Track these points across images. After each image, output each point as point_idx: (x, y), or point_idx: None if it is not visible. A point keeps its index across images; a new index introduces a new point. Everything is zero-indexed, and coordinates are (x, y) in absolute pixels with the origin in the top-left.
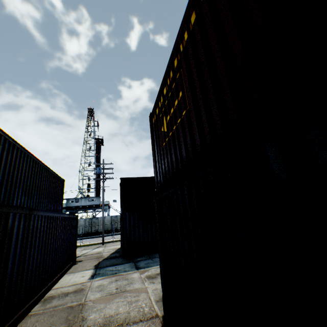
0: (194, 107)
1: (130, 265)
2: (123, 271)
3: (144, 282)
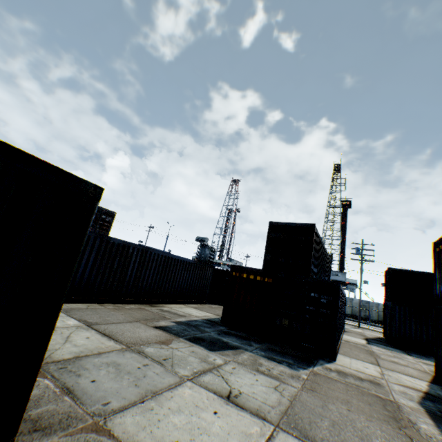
0: None
1: (400, 351)
2: (395, 351)
3: (417, 362)
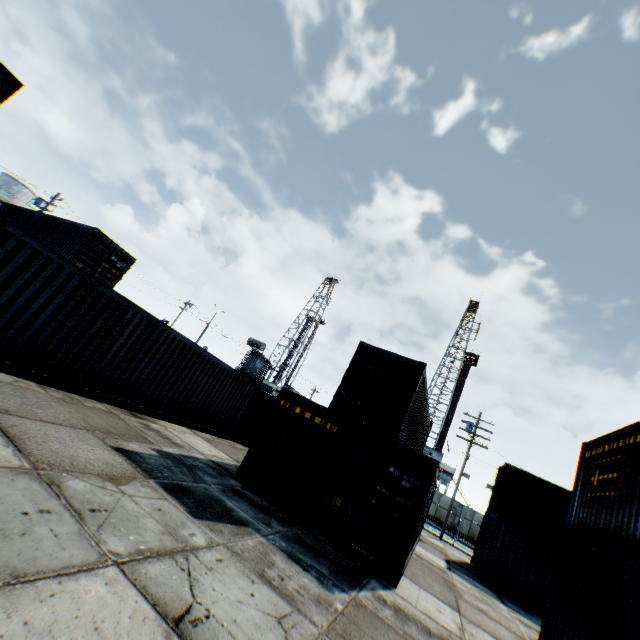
0: (617, 500)
1: (491, 592)
2: (485, 590)
3: (514, 618)
